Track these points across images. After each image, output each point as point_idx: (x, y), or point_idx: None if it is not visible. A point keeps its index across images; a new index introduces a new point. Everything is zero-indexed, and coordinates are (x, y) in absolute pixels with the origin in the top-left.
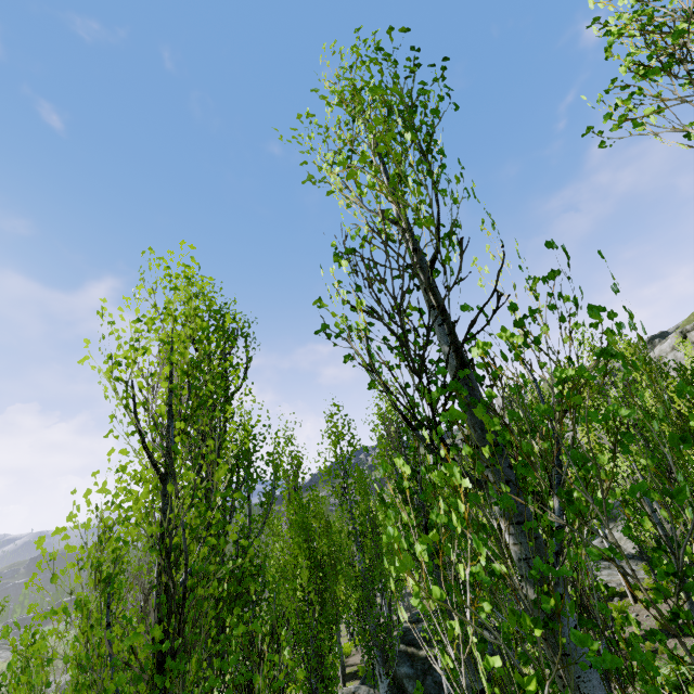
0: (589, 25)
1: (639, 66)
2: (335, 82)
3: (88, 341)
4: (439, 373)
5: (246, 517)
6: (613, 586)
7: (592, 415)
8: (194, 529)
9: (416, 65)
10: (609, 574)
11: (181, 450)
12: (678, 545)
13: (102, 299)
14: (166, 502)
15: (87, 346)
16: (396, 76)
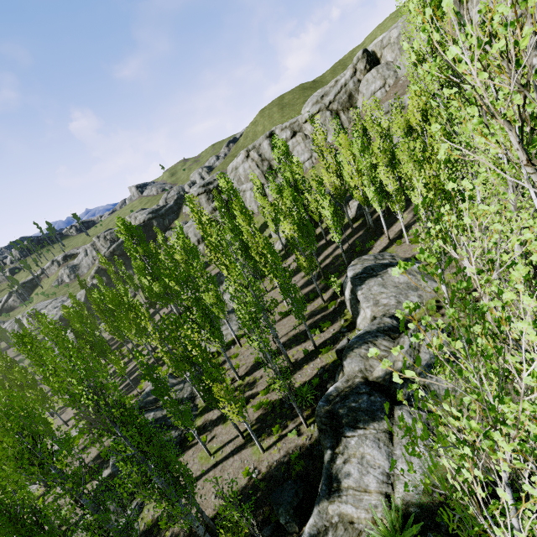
0: None
1: None
2: None
3: None
4: None
5: None
6: (229, 336)
7: None
8: None
9: None
10: (226, 328)
11: None
12: None
13: None
14: None
15: None
16: None
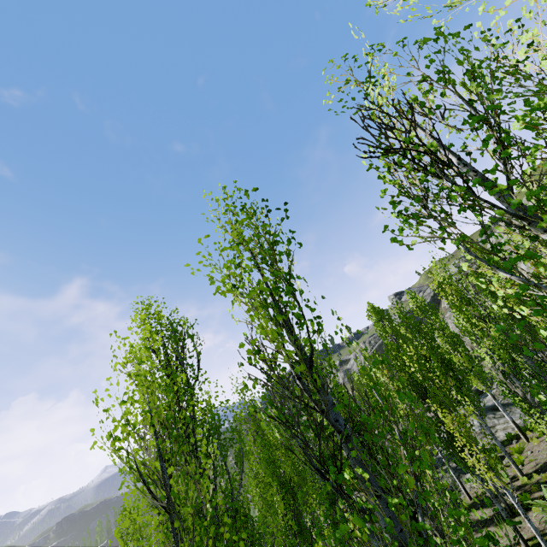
0: (367, 169)
1: (401, 215)
2: (218, 219)
3: (93, 429)
4: (331, 470)
5: (227, 482)
6: (509, 431)
7: (425, 465)
8: (200, 546)
9: (268, 211)
10: (505, 421)
11: (176, 487)
12: (492, 537)
13: (94, 391)
14: (174, 528)
15: (93, 433)
16: (258, 236)
